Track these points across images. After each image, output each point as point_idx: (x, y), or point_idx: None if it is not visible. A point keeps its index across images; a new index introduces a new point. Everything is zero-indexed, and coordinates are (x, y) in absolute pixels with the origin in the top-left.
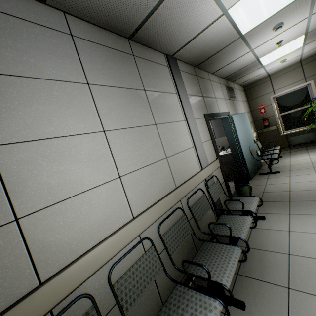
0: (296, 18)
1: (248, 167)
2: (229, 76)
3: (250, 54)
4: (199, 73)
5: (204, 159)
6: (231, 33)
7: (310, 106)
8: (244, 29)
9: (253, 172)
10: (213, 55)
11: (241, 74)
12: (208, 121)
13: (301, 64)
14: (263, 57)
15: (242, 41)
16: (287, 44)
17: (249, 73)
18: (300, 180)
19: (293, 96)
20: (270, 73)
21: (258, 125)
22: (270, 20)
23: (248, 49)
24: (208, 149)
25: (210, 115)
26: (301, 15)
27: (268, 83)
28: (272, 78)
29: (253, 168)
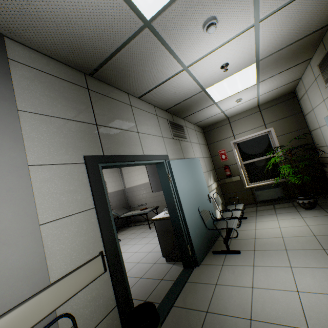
0: (236, 18)
1: (194, 243)
2: (173, 109)
3: (186, 75)
4: (101, 88)
5: (27, 274)
6: (115, 4)
7: (274, 156)
8: (142, 3)
9: (204, 248)
10: (112, 57)
11: (190, 109)
12: (94, 170)
13: (259, 109)
14: (211, 88)
15: (157, 40)
16: (236, 73)
17: (201, 109)
18: (269, 282)
19: (255, 142)
20: (229, 115)
21: (220, 174)
22: (190, 1)
23: (179, 64)
24: (70, 236)
25: (107, 158)
26: (243, 14)
27: (228, 126)
28: (232, 121)
29: (204, 241)
